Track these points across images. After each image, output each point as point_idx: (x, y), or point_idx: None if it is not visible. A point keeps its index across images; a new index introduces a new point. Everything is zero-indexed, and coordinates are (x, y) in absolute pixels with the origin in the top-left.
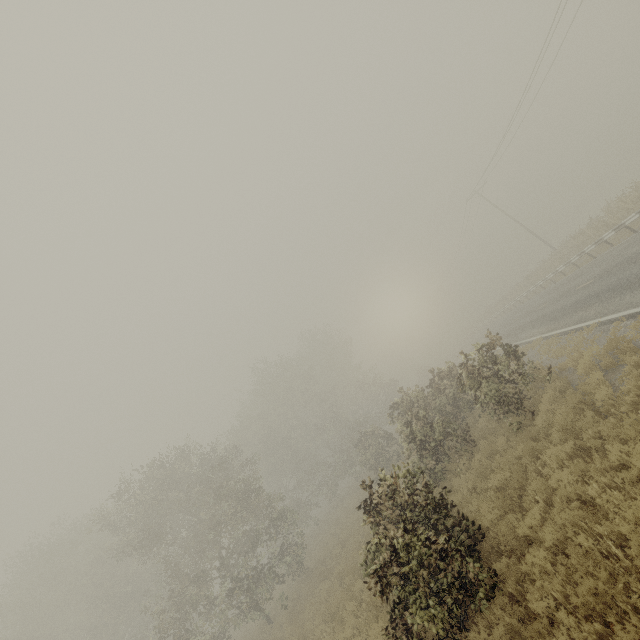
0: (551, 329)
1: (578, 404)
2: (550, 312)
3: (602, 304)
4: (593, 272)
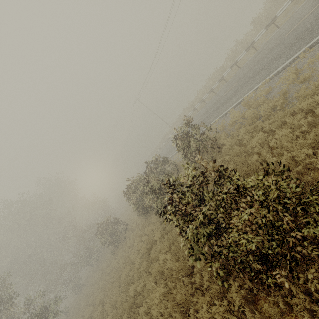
0: None
1: (250, 122)
2: None
3: (215, 114)
4: (198, 117)
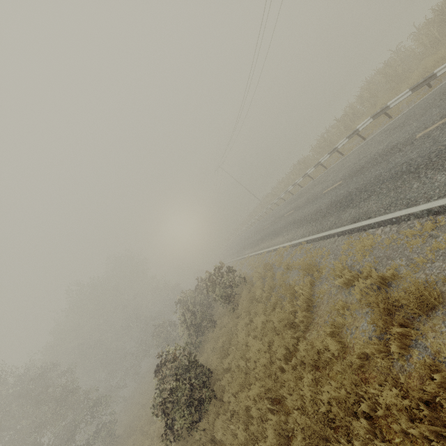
0: (253, 251)
1: (251, 297)
2: (254, 240)
3: (269, 241)
4: (270, 220)
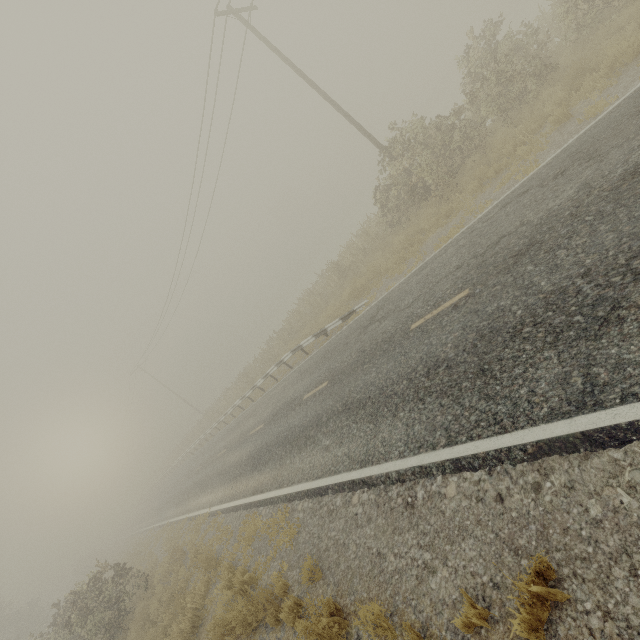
0: (175, 514)
1: (145, 618)
2: (181, 491)
3: (194, 498)
4: (205, 456)
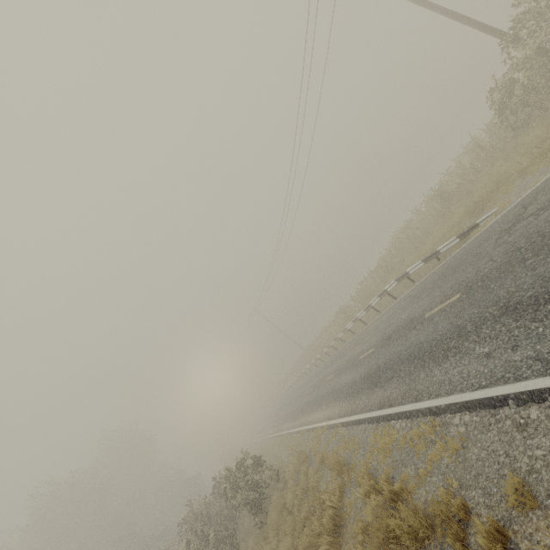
0: (292, 426)
1: (282, 506)
2: (295, 409)
3: (309, 414)
4: (313, 381)
